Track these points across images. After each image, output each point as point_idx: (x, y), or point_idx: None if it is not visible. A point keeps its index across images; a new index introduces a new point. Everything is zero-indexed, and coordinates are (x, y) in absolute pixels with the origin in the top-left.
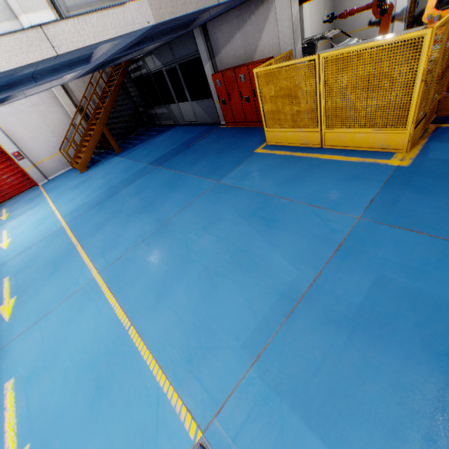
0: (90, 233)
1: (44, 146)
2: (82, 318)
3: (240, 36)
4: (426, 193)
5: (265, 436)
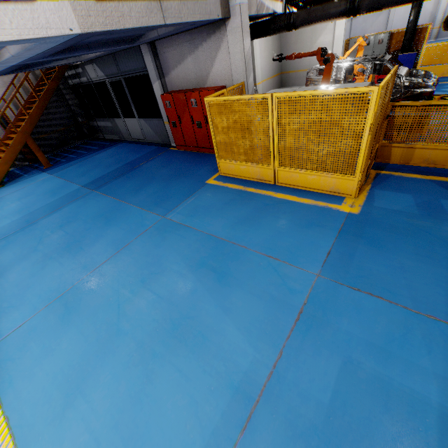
0: None
1: None
2: None
3: (192, 60)
4: (379, 248)
5: None
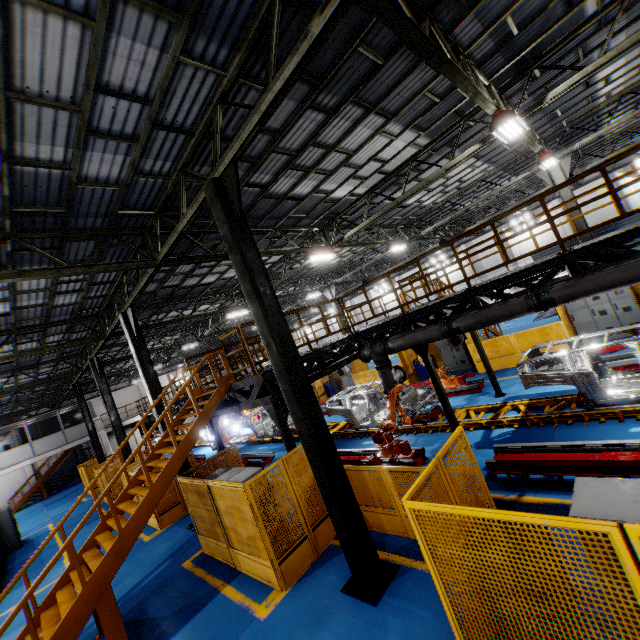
0: None
1: (2, 498)
2: None
3: None
4: None
5: None
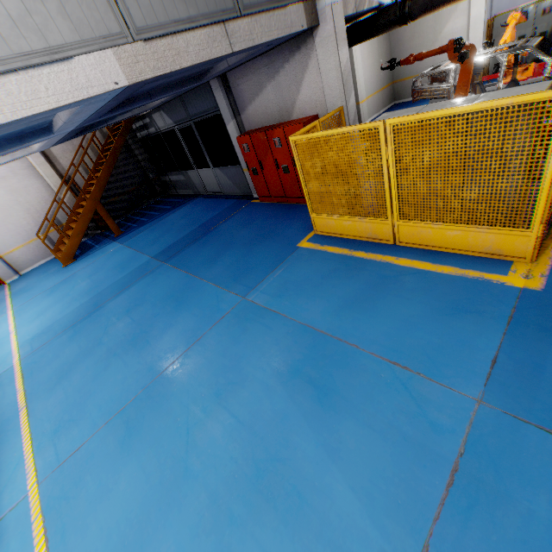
0: (48, 385)
1: (15, 231)
2: None
3: (272, 89)
4: None
5: None
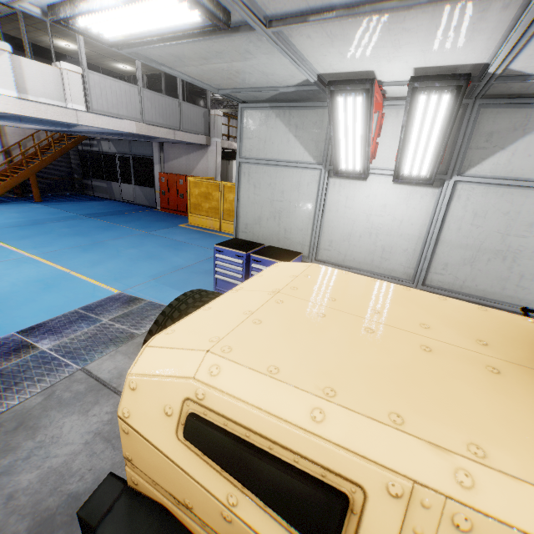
0: (16, 238)
1: None
2: (23, 268)
3: (185, 159)
4: None
5: (153, 291)
